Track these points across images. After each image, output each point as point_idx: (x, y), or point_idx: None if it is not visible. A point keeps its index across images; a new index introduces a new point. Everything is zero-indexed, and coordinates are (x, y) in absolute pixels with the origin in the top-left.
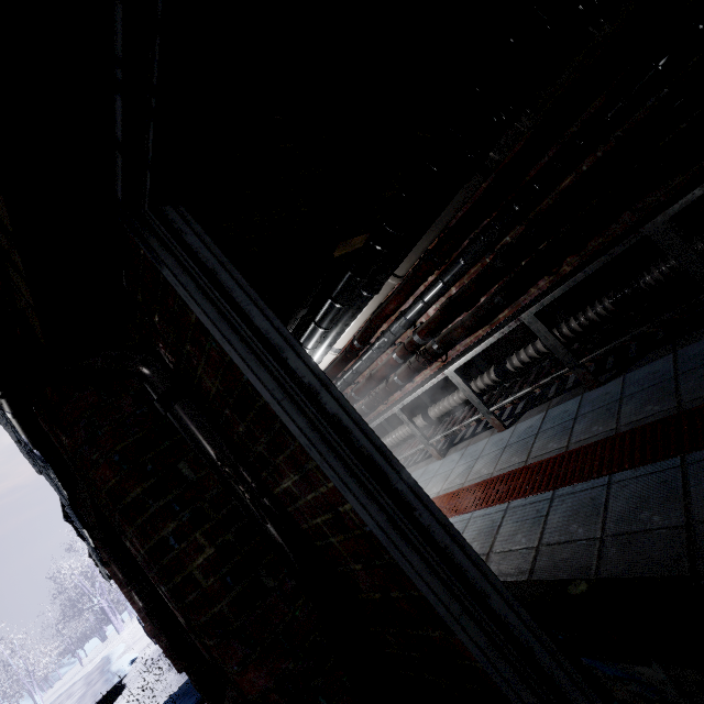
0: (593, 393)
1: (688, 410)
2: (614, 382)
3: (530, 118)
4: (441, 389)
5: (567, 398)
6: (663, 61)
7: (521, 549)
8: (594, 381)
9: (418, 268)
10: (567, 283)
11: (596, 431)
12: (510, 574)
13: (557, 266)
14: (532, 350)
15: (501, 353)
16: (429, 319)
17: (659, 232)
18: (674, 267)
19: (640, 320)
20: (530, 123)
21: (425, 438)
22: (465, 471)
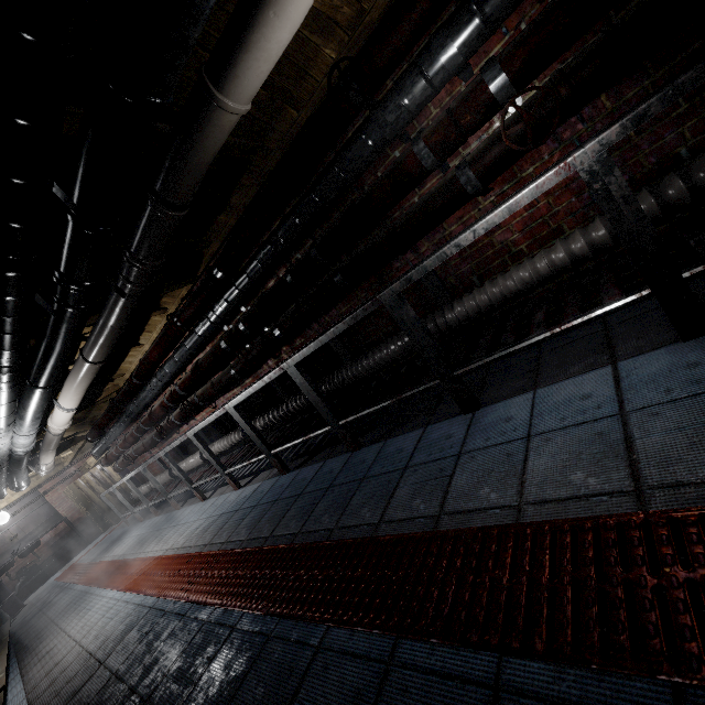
0: (282, 479)
1: (263, 548)
2: (294, 473)
3: (146, 265)
4: (217, 431)
5: (277, 473)
6: (301, 215)
7: (109, 671)
8: (283, 469)
9: (168, 327)
10: (248, 390)
11: (240, 536)
12: (81, 703)
13: (278, 352)
14: (262, 422)
15: (253, 412)
16: (186, 375)
17: (293, 372)
18: (338, 384)
19: (312, 426)
20: (152, 268)
21: (189, 482)
22: (193, 531)
